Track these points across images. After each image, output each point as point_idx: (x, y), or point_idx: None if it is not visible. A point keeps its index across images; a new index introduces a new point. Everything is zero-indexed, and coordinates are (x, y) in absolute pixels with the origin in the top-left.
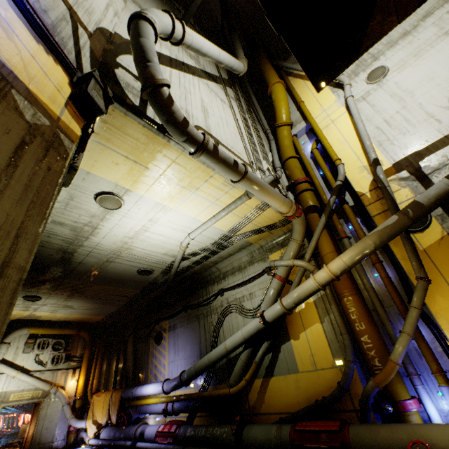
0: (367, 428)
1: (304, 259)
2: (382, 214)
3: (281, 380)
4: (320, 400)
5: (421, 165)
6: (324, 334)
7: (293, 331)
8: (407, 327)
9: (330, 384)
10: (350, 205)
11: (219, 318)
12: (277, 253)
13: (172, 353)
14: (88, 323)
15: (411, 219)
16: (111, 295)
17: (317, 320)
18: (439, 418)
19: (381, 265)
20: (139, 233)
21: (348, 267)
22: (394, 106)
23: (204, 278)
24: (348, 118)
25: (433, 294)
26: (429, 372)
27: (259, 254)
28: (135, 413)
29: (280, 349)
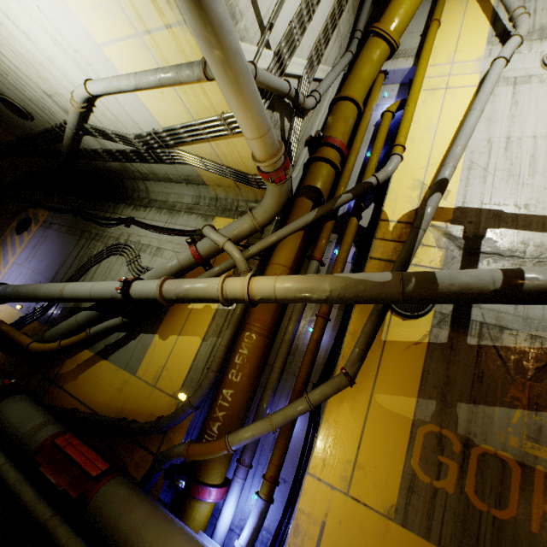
0: (126, 497)
1: (246, 251)
2: (384, 263)
3: (111, 370)
4: (125, 422)
5: (487, 235)
6: (195, 354)
7: (167, 327)
8: (278, 417)
9: (155, 412)
10: (361, 225)
11: (103, 251)
12: (227, 221)
13: (25, 254)
14: None
15: (404, 294)
16: None
17: (202, 333)
18: (228, 522)
19: (324, 323)
20: None
21: (275, 299)
22: (540, 125)
23: (124, 190)
24: (470, 97)
25: (344, 398)
26: (266, 468)
27: (207, 206)
28: None
29: (137, 336)
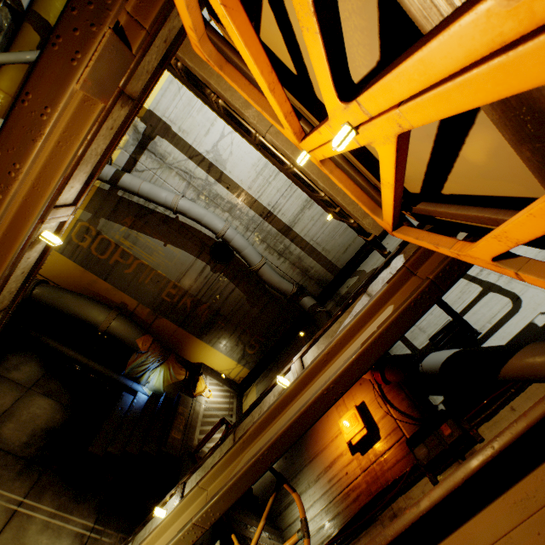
0: None
1: None
2: None
3: None
4: None
5: (156, 140)
6: None
7: None
8: None
9: None
10: None
11: None
12: None
13: None
14: None
15: None
16: None
17: None
18: None
19: None
20: None
21: None
22: None
23: None
24: None
25: None
26: None
27: None
28: None
29: None
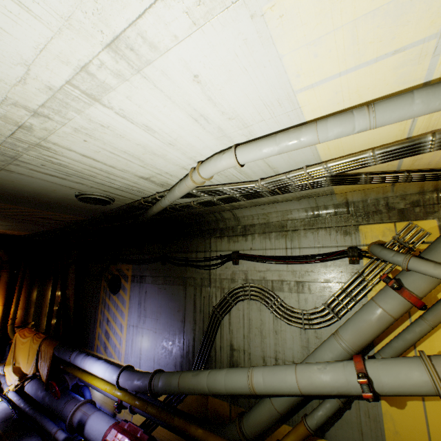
0: None
1: None
2: None
3: None
4: None
5: None
6: None
7: None
8: None
9: None
10: None
11: (225, 298)
12: (384, 227)
13: (134, 314)
14: (6, 235)
15: None
16: (30, 216)
17: None
18: None
19: None
20: (68, 101)
21: None
22: None
23: (203, 223)
24: None
25: None
26: None
27: (334, 215)
28: (74, 380)
29: (350, 403)
